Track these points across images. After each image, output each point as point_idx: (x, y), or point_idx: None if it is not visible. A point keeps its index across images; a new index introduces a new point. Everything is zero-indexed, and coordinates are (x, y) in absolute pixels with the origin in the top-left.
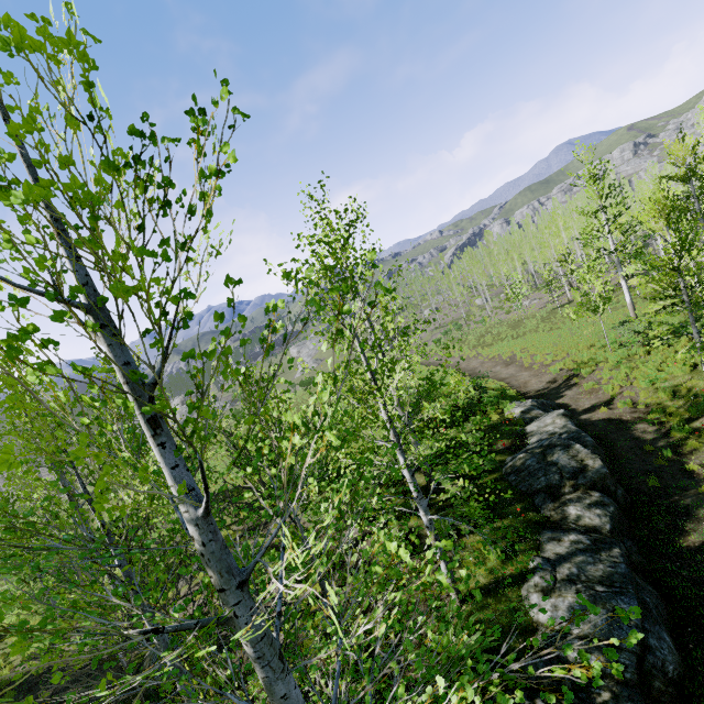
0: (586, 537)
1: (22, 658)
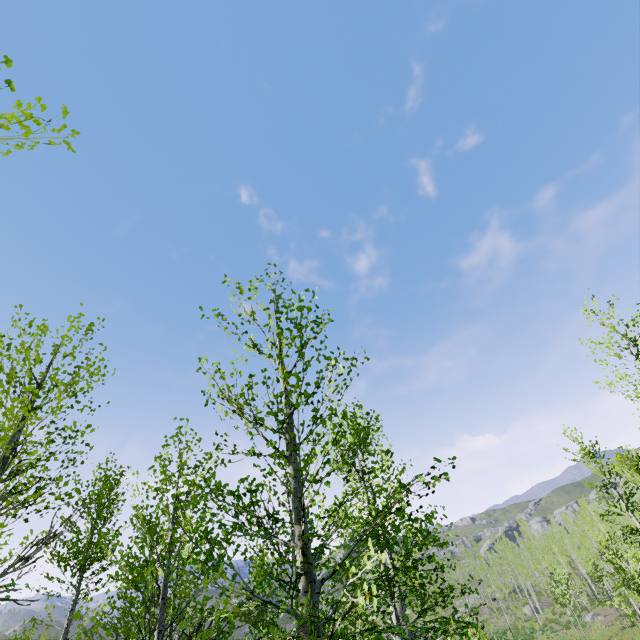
0: None
1: None
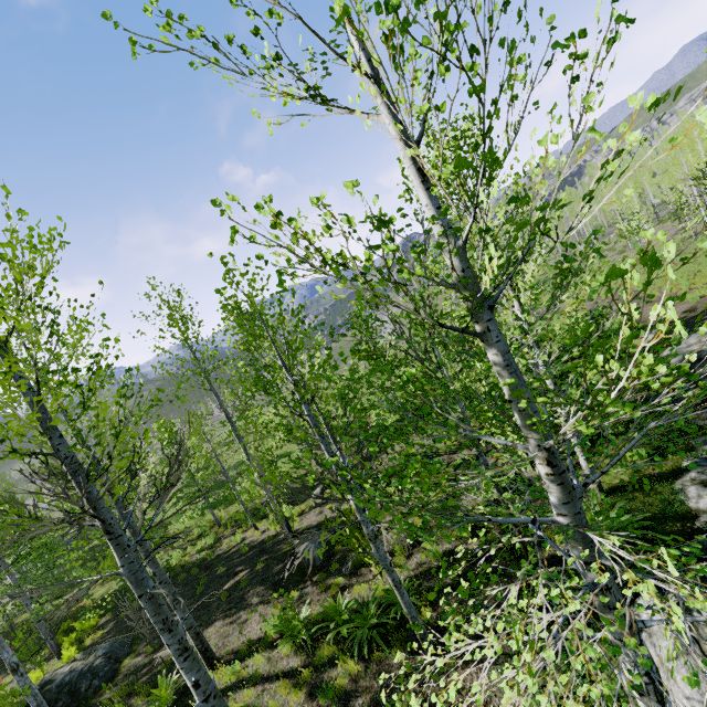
0: None
1: (196, 549)
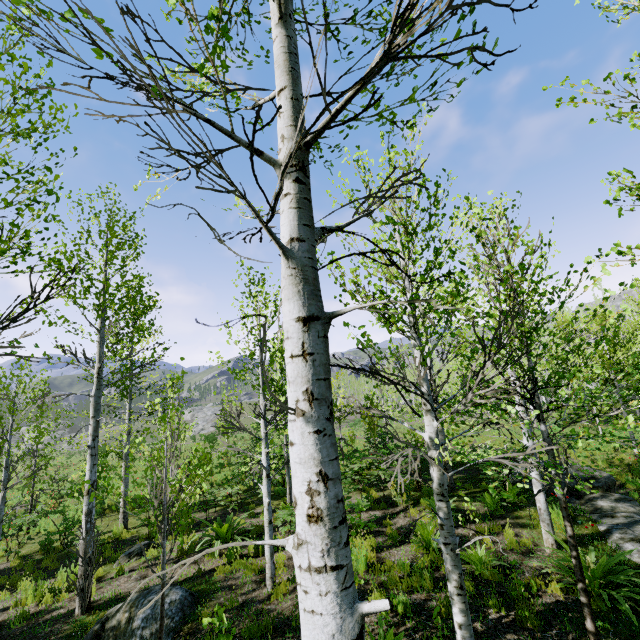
0: (636, 514)
1: None
